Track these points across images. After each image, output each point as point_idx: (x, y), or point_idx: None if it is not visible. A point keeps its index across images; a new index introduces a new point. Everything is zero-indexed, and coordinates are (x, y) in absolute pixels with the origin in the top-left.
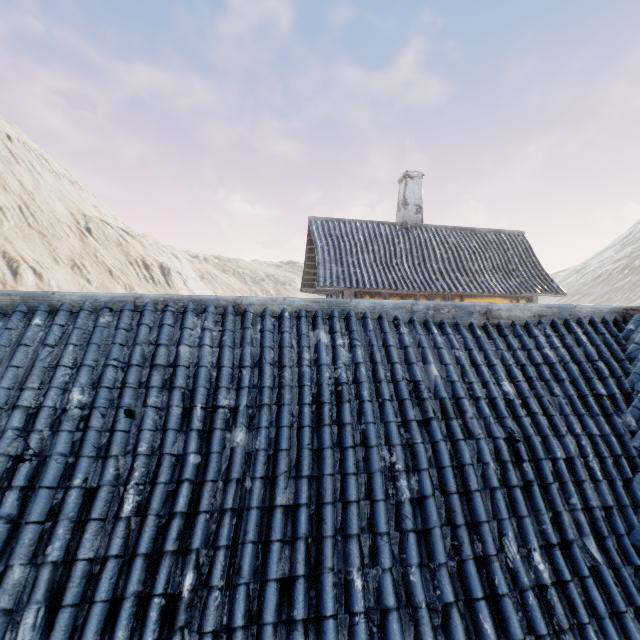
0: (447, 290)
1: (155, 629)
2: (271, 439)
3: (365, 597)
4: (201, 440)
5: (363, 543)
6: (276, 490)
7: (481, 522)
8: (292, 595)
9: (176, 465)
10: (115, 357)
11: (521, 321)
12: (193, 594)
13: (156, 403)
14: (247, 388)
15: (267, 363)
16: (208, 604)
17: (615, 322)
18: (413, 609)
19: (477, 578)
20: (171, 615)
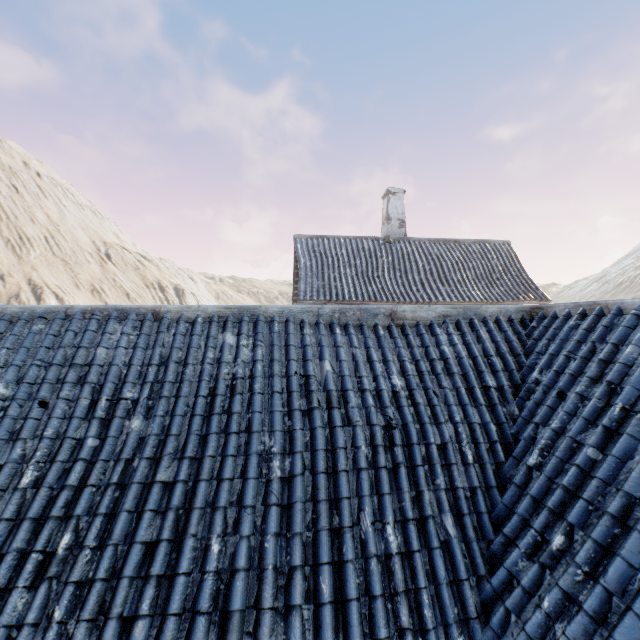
0: (427, 300)
1: (28, 578)
2: (165, 426)
3: (220, 560)
4: (102, 427)
5: (230, 515)
6: (158, 468)
7: (341, 498)
8: (154, 555)
9: (76, 447)
10: (40, 358)
11: (426, 321)
12: (68, 552)
13: (68, 396)
14: (150, 383)
15: (172, 361)
16: (77, 560)
17: (522, 320)
18: (261, 571)
19: (327, 546)
20: (46, 569)
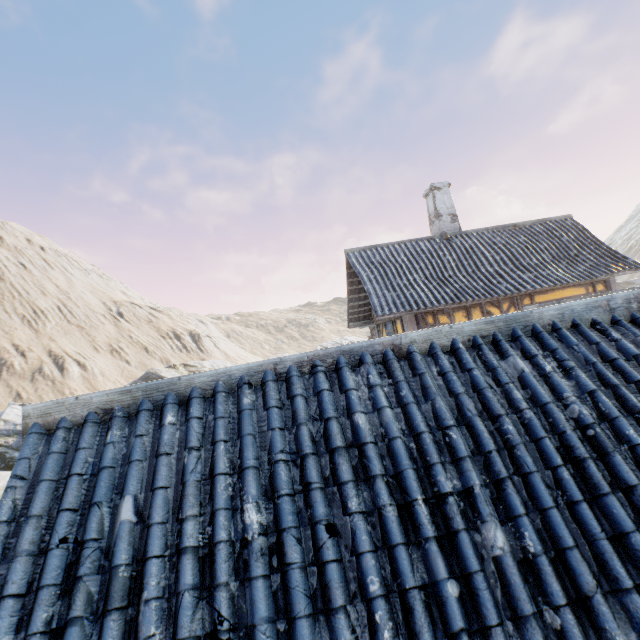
0: (515, 291)
1: None
2: (539, 531)
3: None
4: (444, 553)
5: None
6: (604, 624)
7: None
8: None
9: (429, 604)
10: (280, 448)
11: None
12: None
13: (359, 506)
14: (468, 458)
15: (475, 416)
16: None
17: None
18: None
19: None
20: None
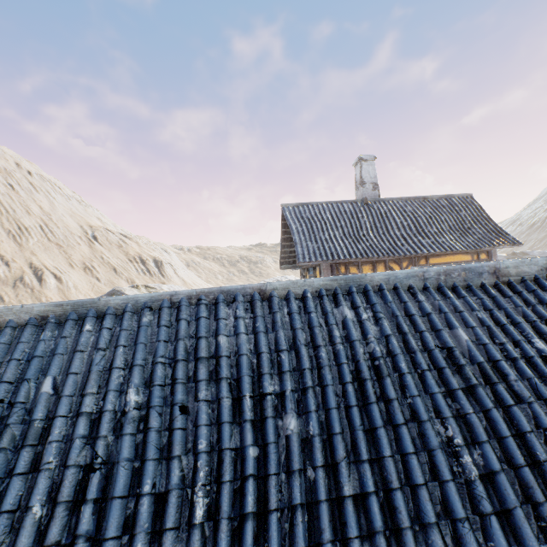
0: (413, 253)
1: None
2: (322, 422)
3: None
4: (255, 430)
5: (443, 532)
6: (341, 479)
7: None
8: None
9: (236, 460)
10: (162, 354)
11: (530, 276)
12: None
13: (206, 396)
14: (289, 372)
15: (302, 345)
16: None
17: None
18: None
19: None
20: None
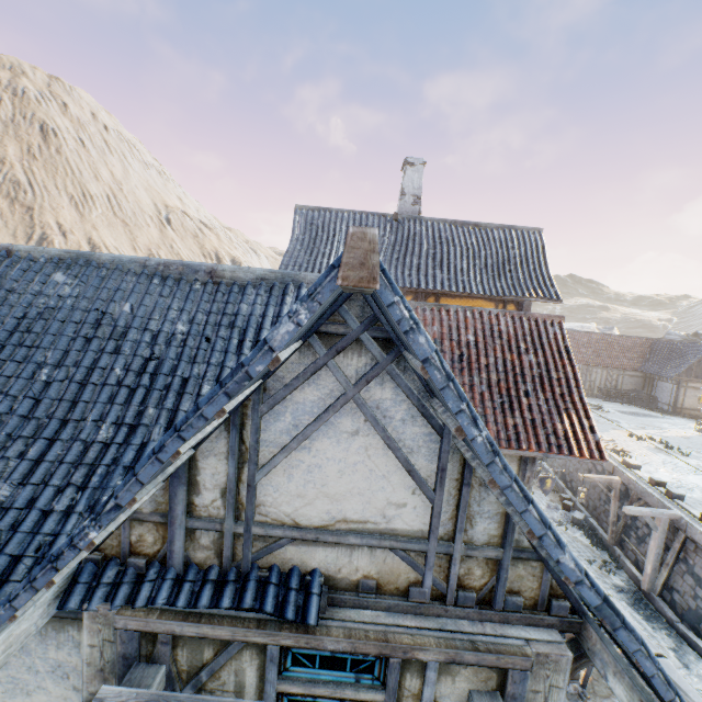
0: (414, 286)
1: None
2: None
3: None
4: None
5: None
6: None
7: (80, 401)
8: None
9: None
10: None
11: (244, 282)
12: None
13: None
14: None
15: (4, 289)
16: None
17: None
18: None
19: (52, 429)
20: None
